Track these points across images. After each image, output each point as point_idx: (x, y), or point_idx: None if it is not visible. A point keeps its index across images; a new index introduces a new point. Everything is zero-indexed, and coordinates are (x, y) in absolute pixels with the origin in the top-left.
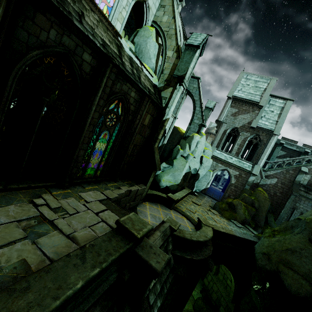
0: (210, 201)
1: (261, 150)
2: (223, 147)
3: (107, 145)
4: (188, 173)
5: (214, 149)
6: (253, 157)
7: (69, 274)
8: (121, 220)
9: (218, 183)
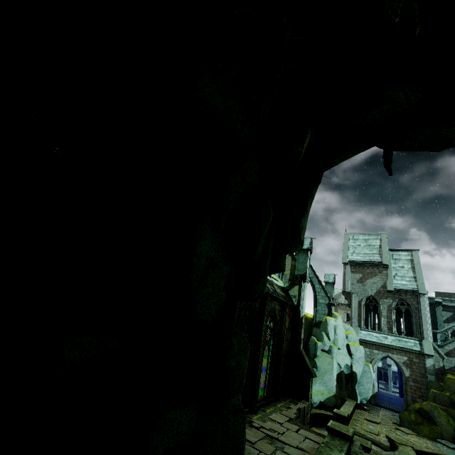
0: (390, 415)
1: (417, 318)
2: (366, 323)
3: (267, 360)
4: (340, 375)
5: (358, 330)
6: (413, 330)
7: (332, 454)
8: (329, 425)
9: (386, 382)
